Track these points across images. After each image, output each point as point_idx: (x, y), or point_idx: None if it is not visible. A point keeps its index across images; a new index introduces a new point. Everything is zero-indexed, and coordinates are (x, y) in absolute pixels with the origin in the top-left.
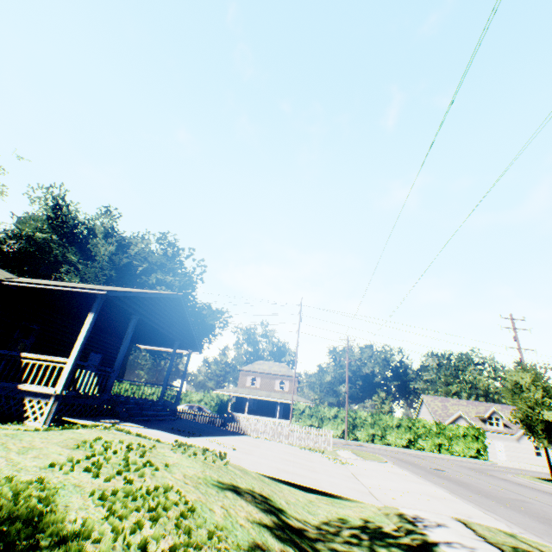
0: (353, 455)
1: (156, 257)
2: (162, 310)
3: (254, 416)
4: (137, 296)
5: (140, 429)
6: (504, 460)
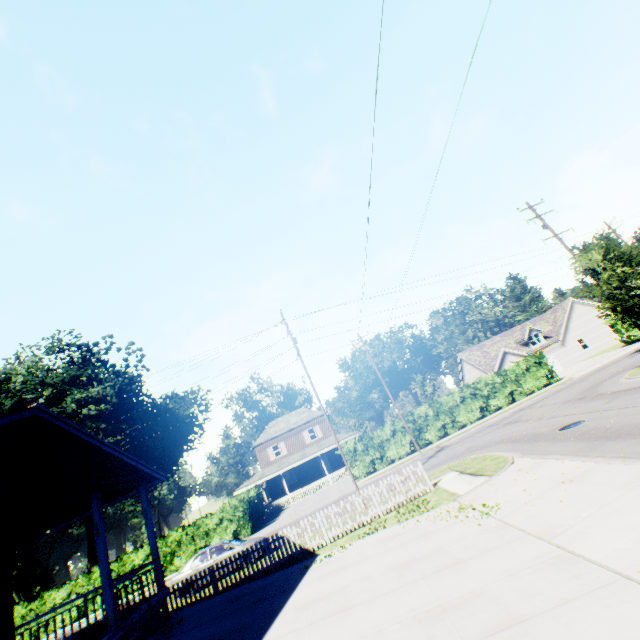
0: (469, 480)
1: (58, 373)
2: None
3: (299, 490)
4: None
5: None
6: (562, 370)
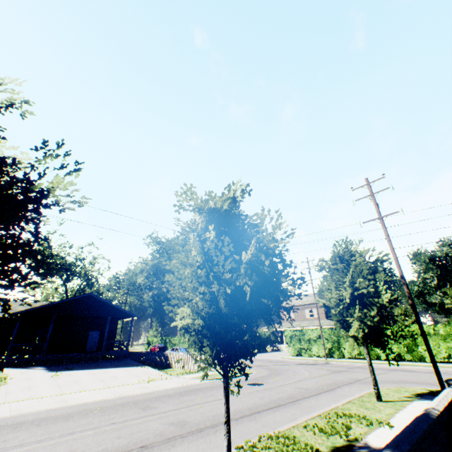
0: (197, 375)
1: None
2: (81, 305)
3: None
4: (51, 305)
5: (31, 370)
6: None
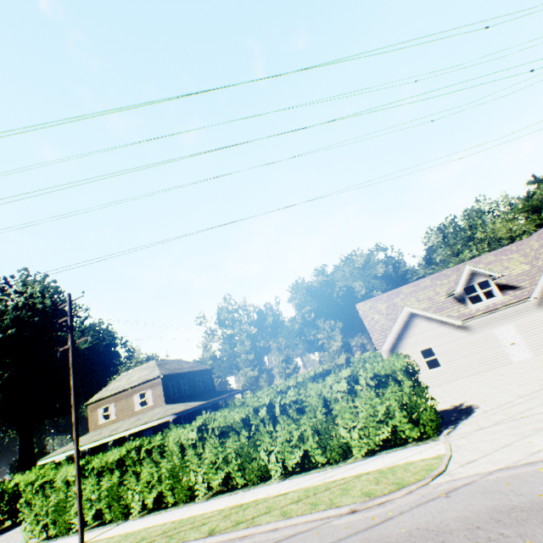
0: None
1: None
2: None
3: None
4: None
5: None
6: (529, 357)
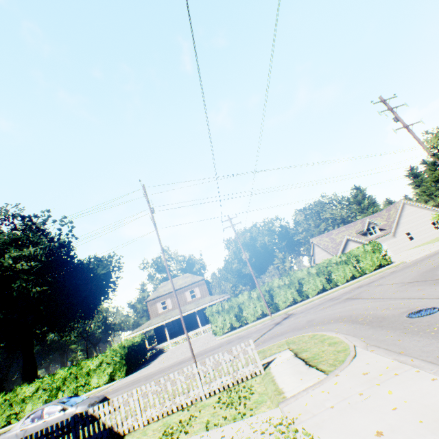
0: (301, 372)
1: (0, 236)
2: None
3: (177, 338)
4: None
5: None
6: (392, 256)
